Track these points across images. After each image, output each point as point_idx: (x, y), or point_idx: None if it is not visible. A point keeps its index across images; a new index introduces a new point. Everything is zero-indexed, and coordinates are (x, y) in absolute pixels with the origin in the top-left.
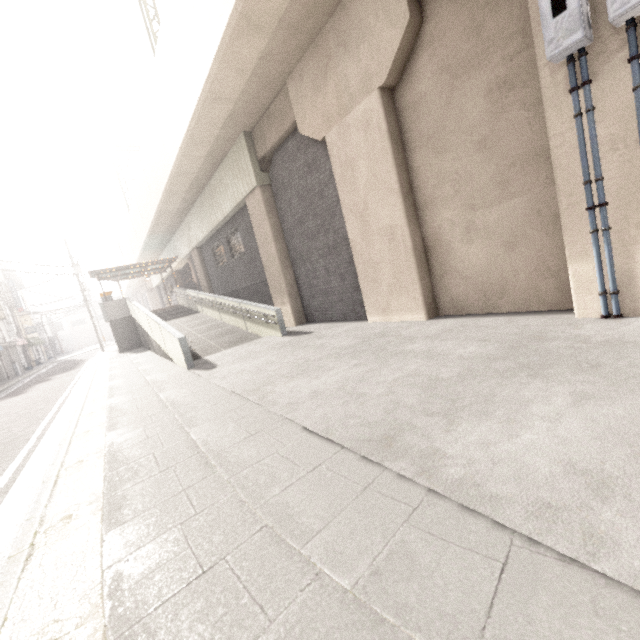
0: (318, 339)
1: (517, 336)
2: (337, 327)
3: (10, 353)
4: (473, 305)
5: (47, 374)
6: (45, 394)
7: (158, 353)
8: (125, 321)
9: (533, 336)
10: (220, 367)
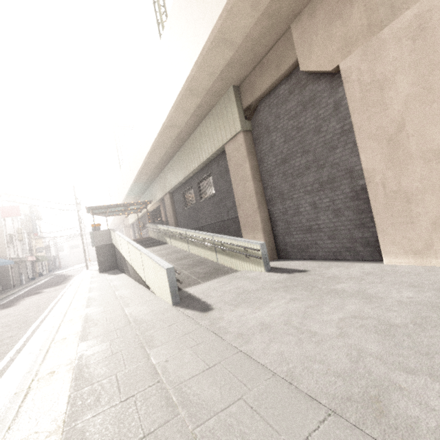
0: (335, 281)
1: None
2: (338, 267)
3: (20, 266)
4: None
5: (41, 286)
6: (27, 311)
7: (132, 277)
8: (107, 247)
9: None
10: (218, 309)
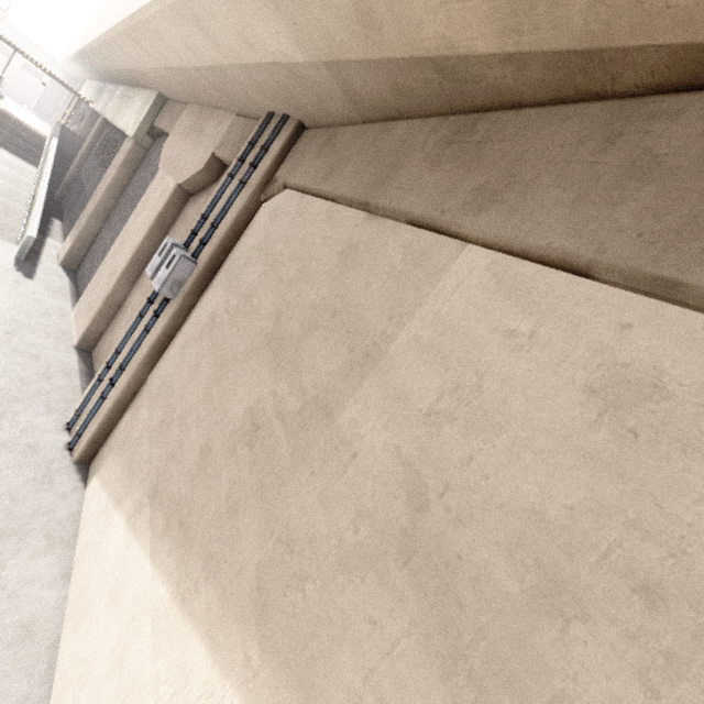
0: (2, 286)
1: (14, 392)
2: (52, 295)
3: None
4: (98, 365)
5: None
6: None
7: None
8: None
9: (14, 398)
10: None
